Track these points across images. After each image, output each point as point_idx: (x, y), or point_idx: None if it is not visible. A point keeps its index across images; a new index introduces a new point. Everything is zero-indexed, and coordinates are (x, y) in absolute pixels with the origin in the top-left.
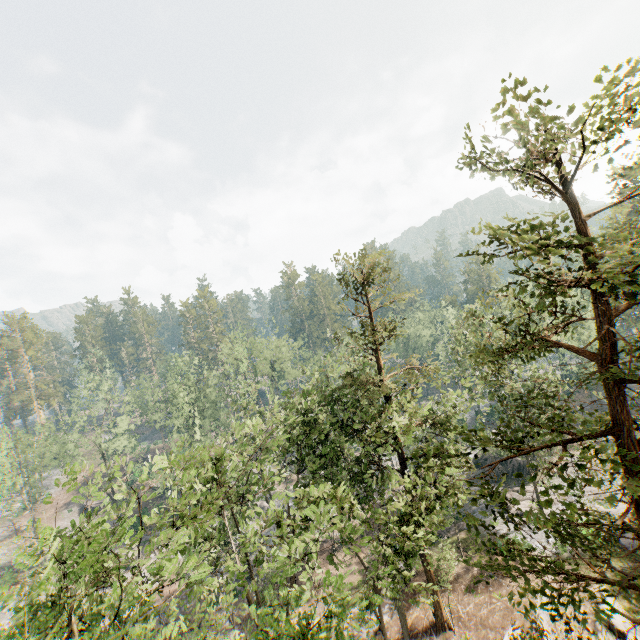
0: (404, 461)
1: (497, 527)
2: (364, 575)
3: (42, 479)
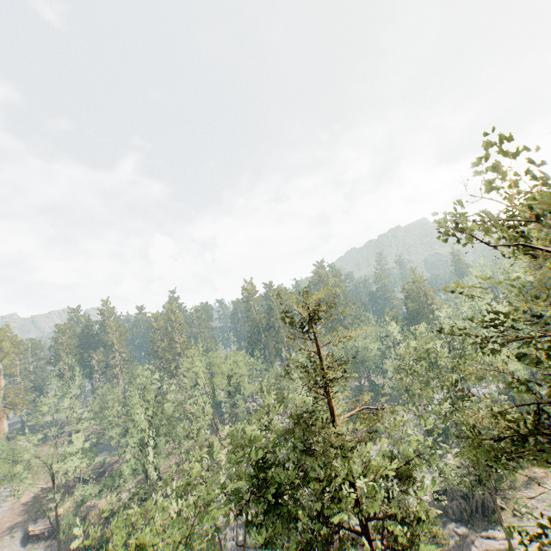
0: (366, 520)
1: None
2: None
3: None
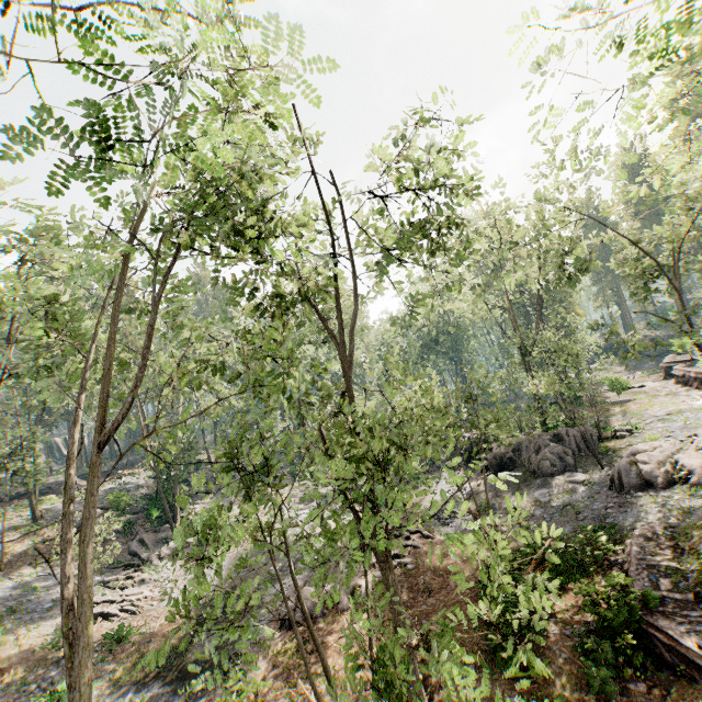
0: None
1: None
2: None
3: None
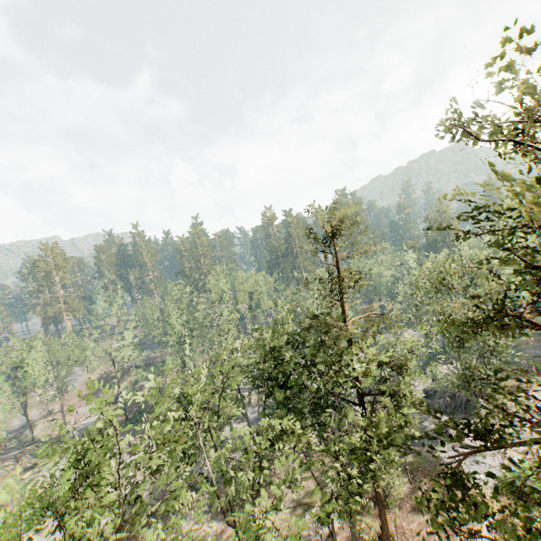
0: (362, 396)
1: (442, 454)
2: (320, 481)
3: (67, 376)
